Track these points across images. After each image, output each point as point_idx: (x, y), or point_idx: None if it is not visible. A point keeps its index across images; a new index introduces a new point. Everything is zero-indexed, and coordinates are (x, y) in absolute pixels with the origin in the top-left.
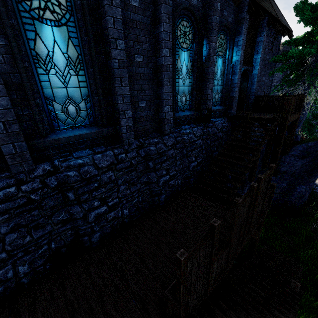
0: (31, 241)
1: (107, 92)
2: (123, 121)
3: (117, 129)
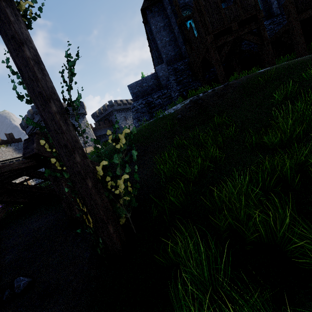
0: (248, 49)
1: (265, 1)
2: (273, 6)
3: (271, 12)
